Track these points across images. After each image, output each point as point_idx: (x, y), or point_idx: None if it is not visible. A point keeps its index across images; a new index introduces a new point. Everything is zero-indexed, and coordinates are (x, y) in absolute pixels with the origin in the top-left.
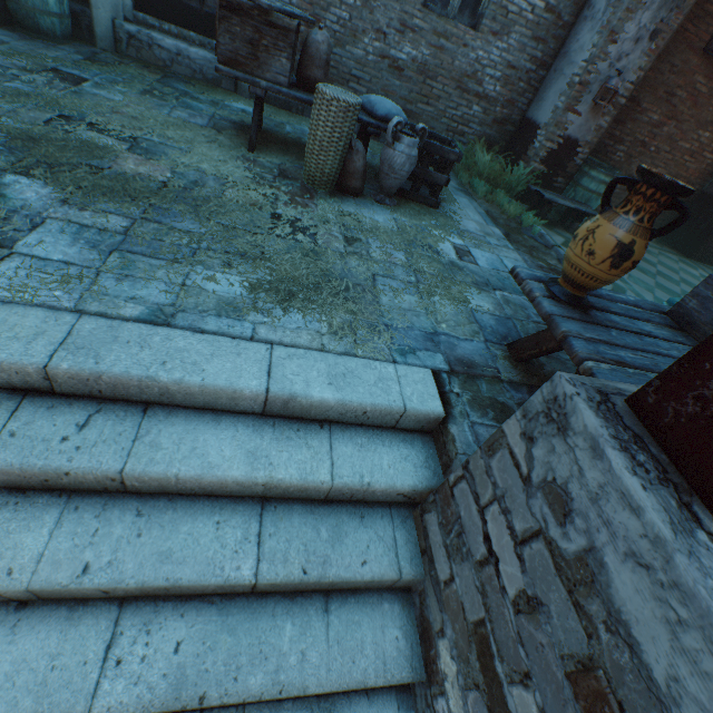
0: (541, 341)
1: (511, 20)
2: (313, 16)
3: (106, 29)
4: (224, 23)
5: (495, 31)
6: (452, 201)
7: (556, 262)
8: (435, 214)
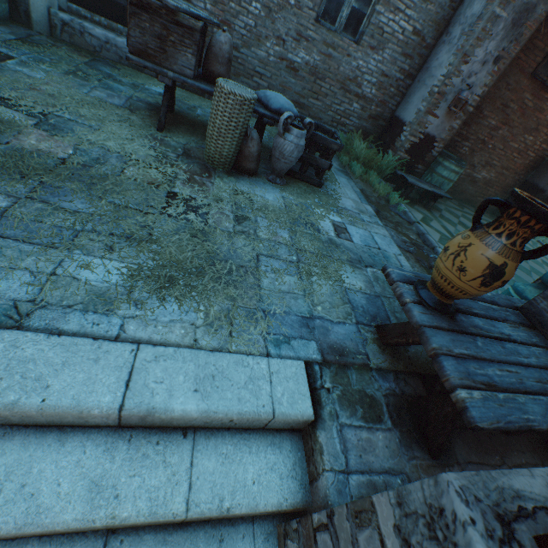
0: (408, 332)
1: (386, 38)
2: (224, 20)
3: (42, 15)
4: (134, 18)
5: (372, 46)
6: (334, 180)
7: (416, 236)
8: (318, 192)
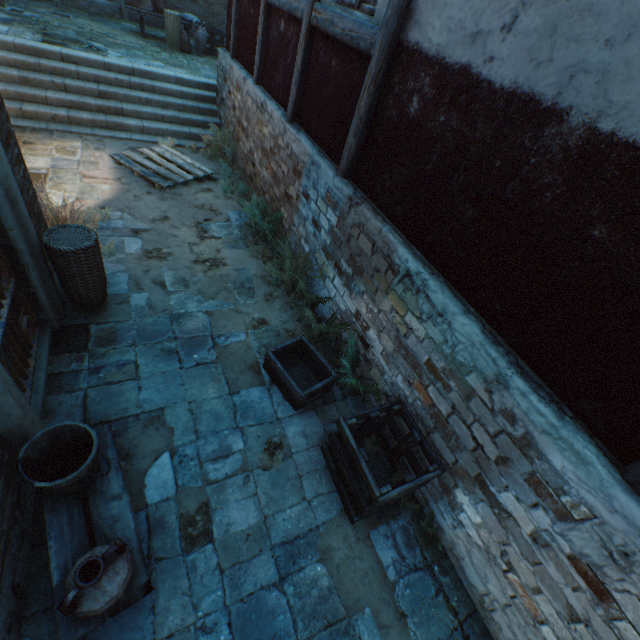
0: None
1: None
2: None
3: None
4: None
5: None
6: None
7: None
8: None
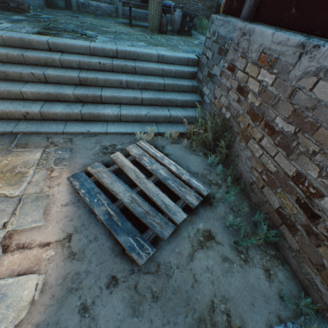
0: None
1: None
2: None
3: (75, 3)
4: None
5: None
6: (196, 35)
7: None
8: (191, 37)
